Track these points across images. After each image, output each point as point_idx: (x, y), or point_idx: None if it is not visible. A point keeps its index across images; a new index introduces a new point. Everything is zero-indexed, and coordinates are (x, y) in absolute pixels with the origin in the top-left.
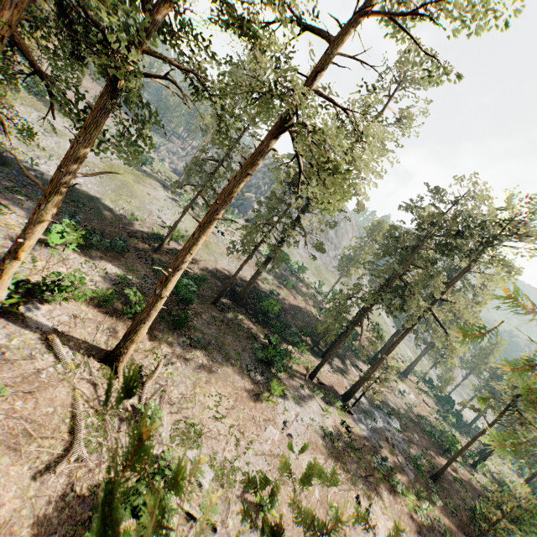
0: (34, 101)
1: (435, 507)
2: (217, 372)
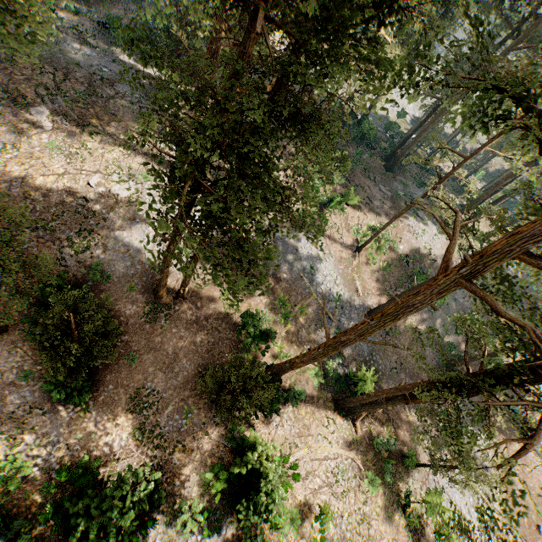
0: None
1: None
2: None
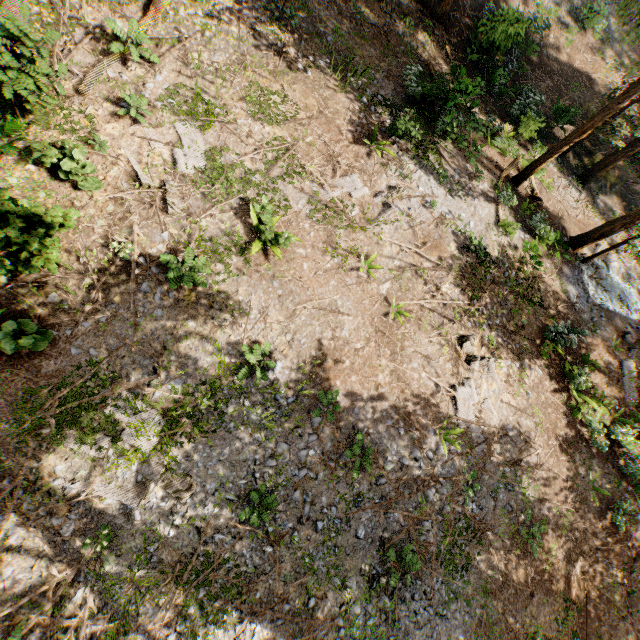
0: None
1: None
2: (304, 74)
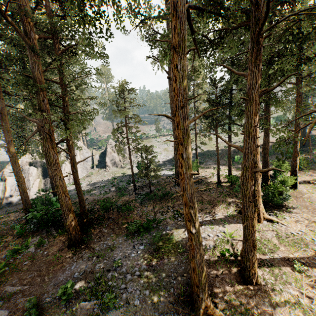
0: (144, 141)
1: None
2: None
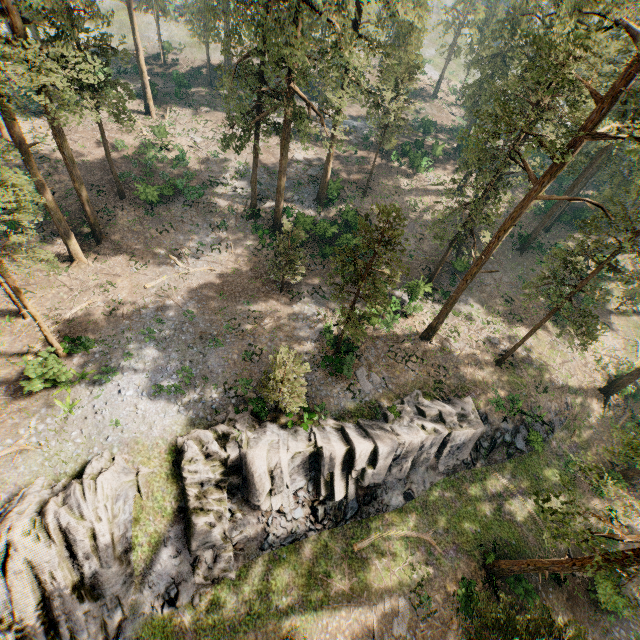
0: None
1: (364, 151)
2: (207, 114)
